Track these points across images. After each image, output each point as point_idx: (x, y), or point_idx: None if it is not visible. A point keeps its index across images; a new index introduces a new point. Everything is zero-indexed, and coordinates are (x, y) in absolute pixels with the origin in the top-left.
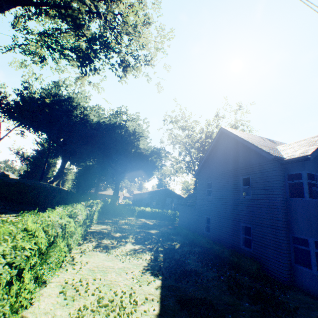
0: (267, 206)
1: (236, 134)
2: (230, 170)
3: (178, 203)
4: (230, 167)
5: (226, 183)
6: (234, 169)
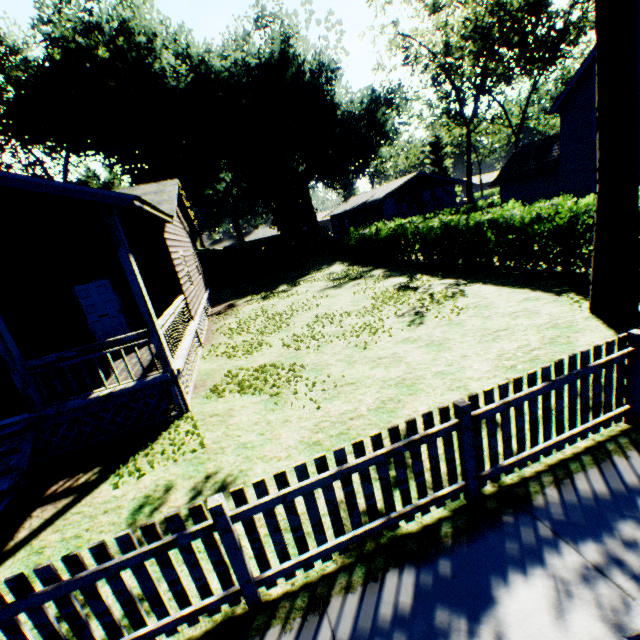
0: None
1: None
2: None
3: (496, 182)
4: None
5: None
6: None
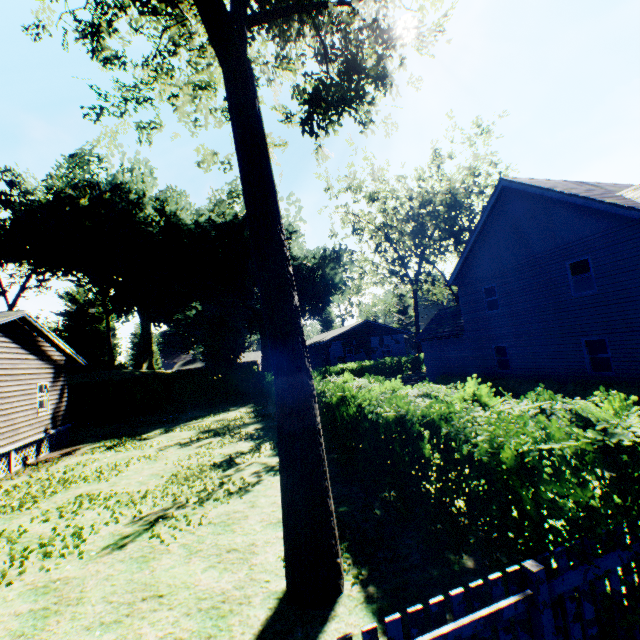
0: (635, 298)
1: (543, 186)
2: (538, 254)
3: (418, 339)
4: (537, 250)
5: (533, 279)
6: (547, 252)
